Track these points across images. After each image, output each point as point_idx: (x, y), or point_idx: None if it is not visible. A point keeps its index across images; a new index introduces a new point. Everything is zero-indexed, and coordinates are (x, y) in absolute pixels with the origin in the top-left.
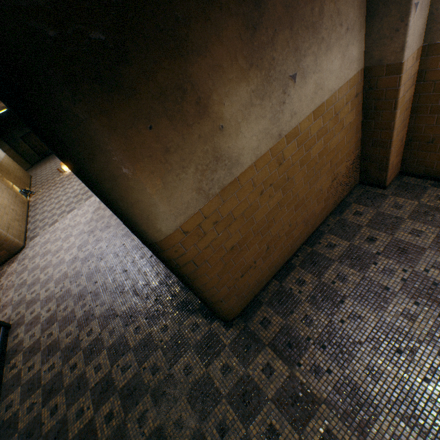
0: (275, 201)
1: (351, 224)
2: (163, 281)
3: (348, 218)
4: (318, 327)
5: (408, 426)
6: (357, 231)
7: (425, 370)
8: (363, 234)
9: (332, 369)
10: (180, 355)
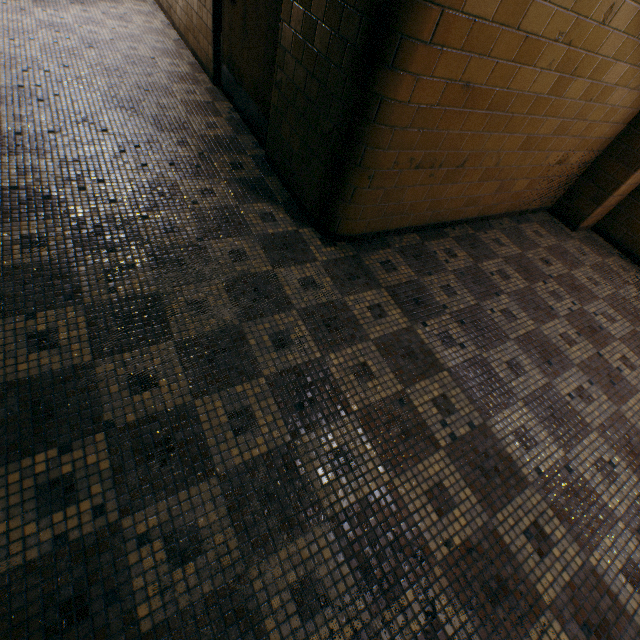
0: (540, 86)
1: (528, 238)
2: (223, 142)
3: (526, 232)
4: (460, 303)
5: (540, 425)
6: (533, 247)
7: (571, 388)
8: (539, 253)
9: (466, 346)
10: (228, 235)
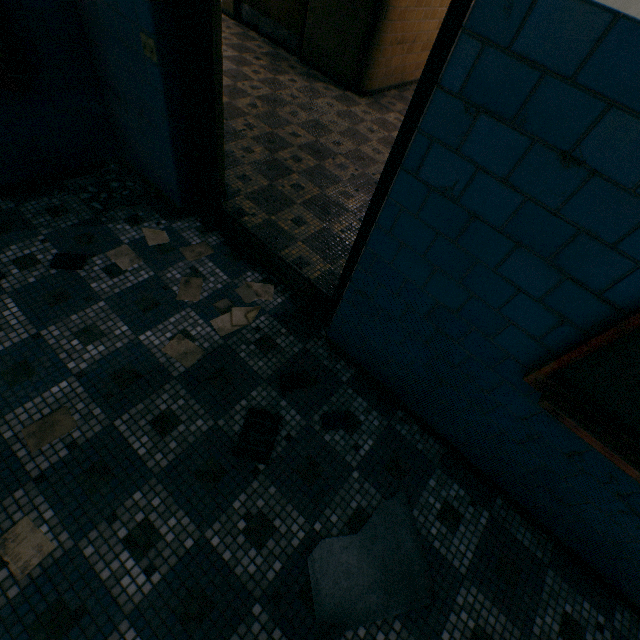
0: None
1: None
2: (274, 56)
3: None
4: None
5: None
6: None
7: None
8: None
9: None
10: (319, 98)
